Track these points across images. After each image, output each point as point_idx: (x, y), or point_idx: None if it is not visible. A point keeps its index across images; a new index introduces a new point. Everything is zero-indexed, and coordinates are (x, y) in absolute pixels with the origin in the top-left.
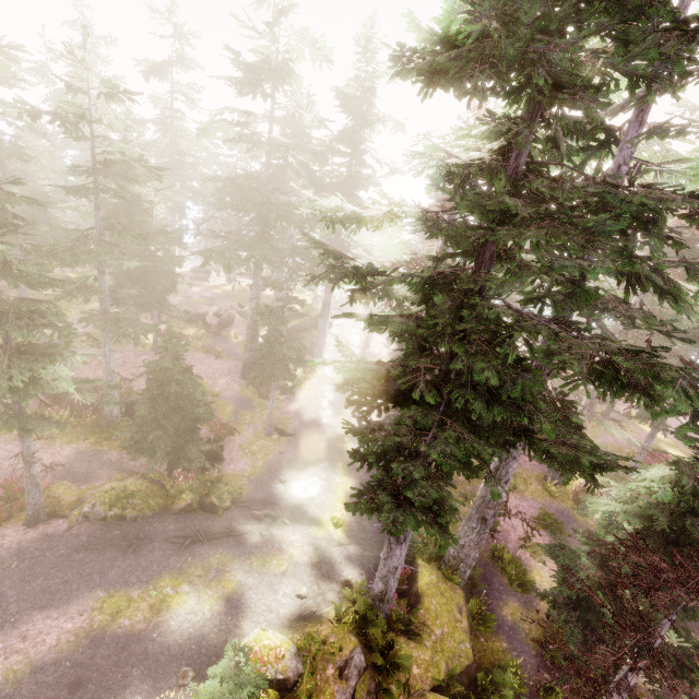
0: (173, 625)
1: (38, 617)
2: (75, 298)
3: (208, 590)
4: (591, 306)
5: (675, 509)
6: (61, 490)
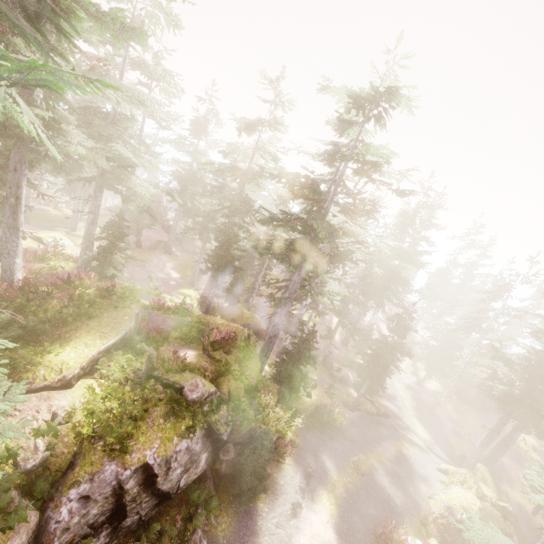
0: (415, 456)
1: (383, 442)
2: (344, 318)
3: (414, 447)
4: None
5: None
6: (345, 397)
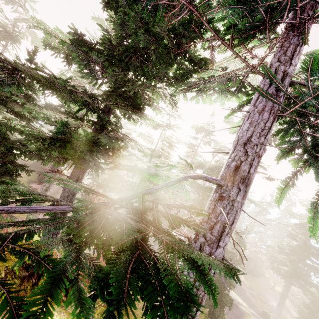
0: None
1: None
2: None
3: (251, 317)
4: (310, 260)
5: (318, 296)
6: None
